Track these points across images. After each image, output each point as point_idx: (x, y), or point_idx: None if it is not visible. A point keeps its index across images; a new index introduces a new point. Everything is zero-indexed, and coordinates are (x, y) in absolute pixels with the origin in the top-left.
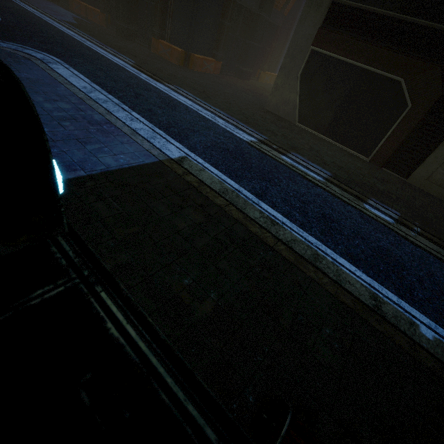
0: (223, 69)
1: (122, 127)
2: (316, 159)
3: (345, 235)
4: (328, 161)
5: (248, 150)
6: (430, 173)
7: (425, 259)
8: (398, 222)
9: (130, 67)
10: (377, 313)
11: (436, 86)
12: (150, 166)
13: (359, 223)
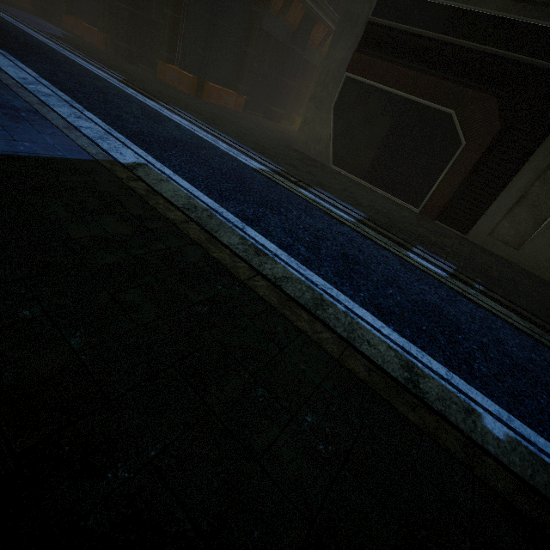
0: (247, 106)
1: (54, 119)
2: (349, 199)
3: (373, 281)
4: (364, 204)
5: (252, 175)
6: (493, 227)
7: (490, 322)
8: (453, 277)
9: (116, 81)
10: (411, 392)
11: (492, 119)
12: (71, 162)
13: (396, 270)
